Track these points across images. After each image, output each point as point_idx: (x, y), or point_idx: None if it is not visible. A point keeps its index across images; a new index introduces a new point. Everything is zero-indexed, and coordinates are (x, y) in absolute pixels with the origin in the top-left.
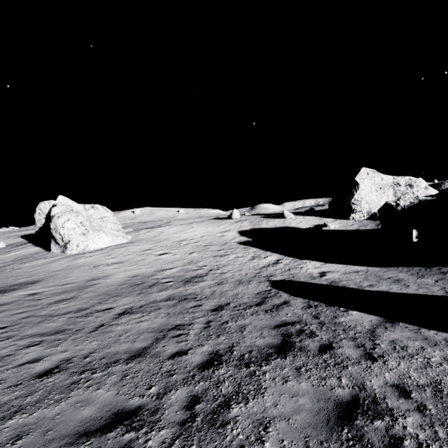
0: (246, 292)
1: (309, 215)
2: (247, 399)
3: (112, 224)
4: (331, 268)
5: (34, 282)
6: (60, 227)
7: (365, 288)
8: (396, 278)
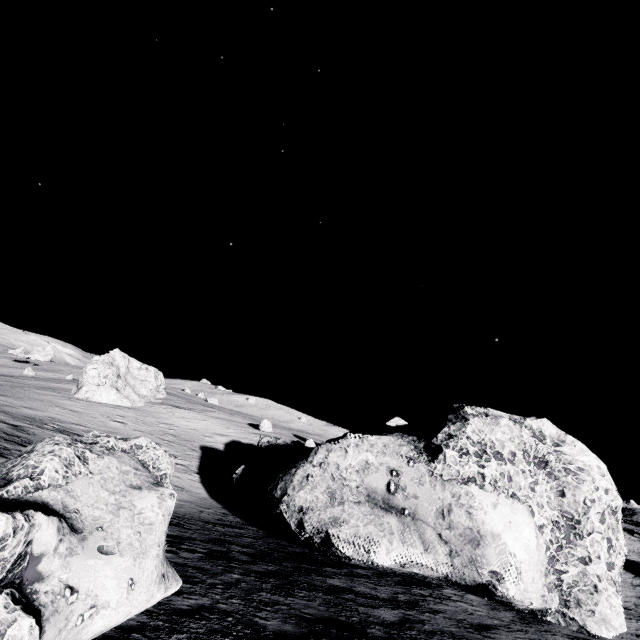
0: None
1: None
2: None
3: (146, 389)
4: (181, 481)
5: (1, 395)
6: (85, 372)
7: None
8: None
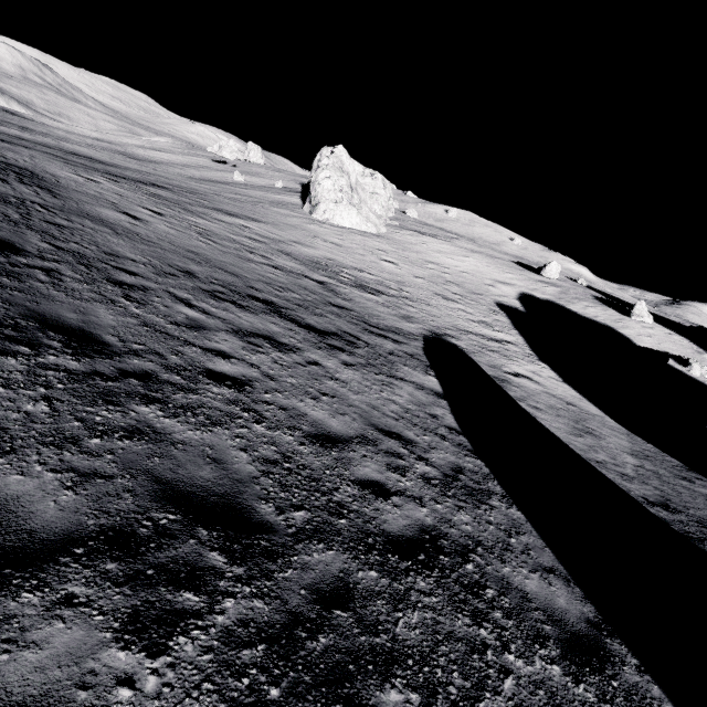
0: (389, 321)
1: (684, 336)
2: (240, 308)
3: (379, 206)
4: (551, 384)
5: (259, 221)
6: (318, 183)
7: (521, 401)
8: (597, 433)
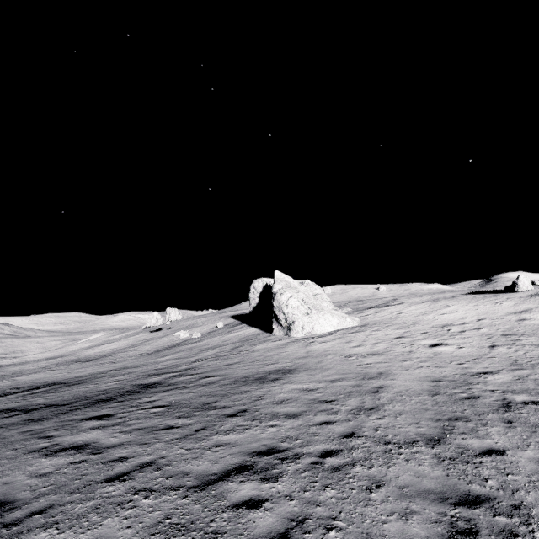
0: None
1: None
2: None
3: (327, 302)
4: None
5: (290, 371)
6: (284, 305)
7: None
8: None
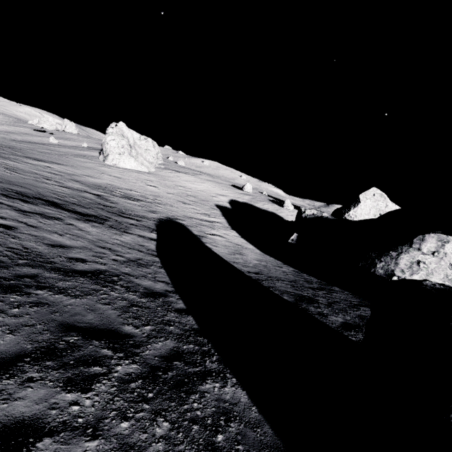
0: (139, 213)
1: None
2: (26, 202)
3: (151, 157)
4: (232, 238)
5: (61, 164)
6: (107, 143)
7: (207, 244)
8: (245, 254)
